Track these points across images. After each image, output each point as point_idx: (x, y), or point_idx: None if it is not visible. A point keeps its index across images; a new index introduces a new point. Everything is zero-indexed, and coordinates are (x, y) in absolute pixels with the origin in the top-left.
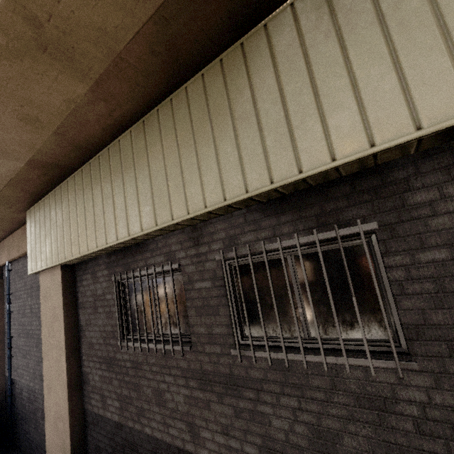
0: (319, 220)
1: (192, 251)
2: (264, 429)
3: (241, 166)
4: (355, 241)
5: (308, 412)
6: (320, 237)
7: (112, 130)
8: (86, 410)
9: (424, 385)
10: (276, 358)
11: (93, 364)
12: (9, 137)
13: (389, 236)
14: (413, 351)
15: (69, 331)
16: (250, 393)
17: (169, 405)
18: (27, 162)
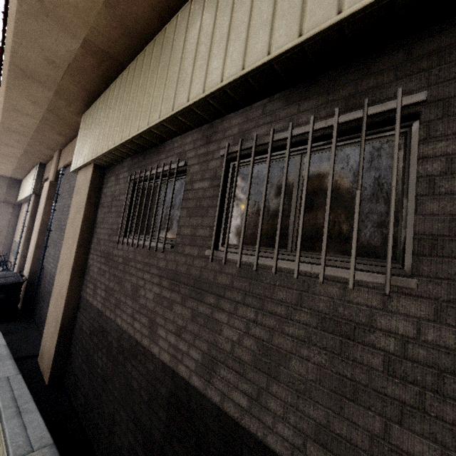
0: (348, 103)
1: (202, 150)
2: (214, 337)
3: (272, 23)
4: (387, 133)
5: (263, 326)
6: (341, 119)
7: (160, 12)
8: (82, 296)
9: (417, 315)
10: (246, 261)
11: (96, 258)
12: (66, 0)
13: (439, 115)
14: (417, 269)
15: (85, 224)
16: (211, 298)
17: (141, 300)
18: (82, 42)
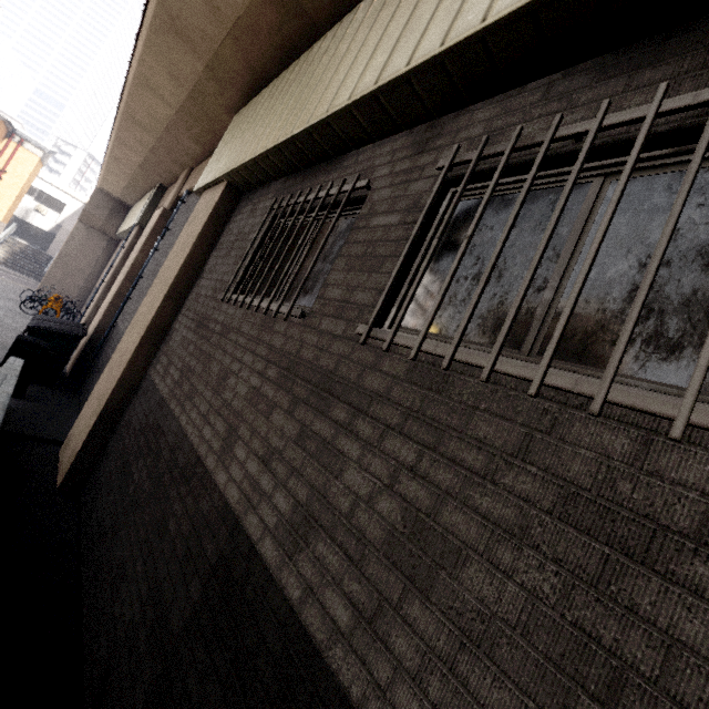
0: None
1: (404, 164)
2: (325, 479)
3: None
4: None
5: (426, 482)
6: None
7: None
8: (147, 374)
9: None
10: (431, 352)
11: (185, 321)
12: None
13: None
14: None
15: (187, 268)
16: (342, 411)
17: (226, 395)
18: None
